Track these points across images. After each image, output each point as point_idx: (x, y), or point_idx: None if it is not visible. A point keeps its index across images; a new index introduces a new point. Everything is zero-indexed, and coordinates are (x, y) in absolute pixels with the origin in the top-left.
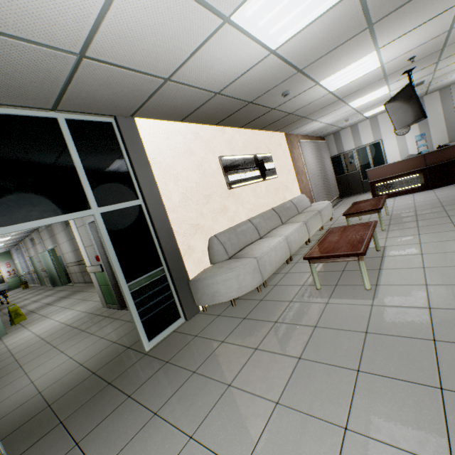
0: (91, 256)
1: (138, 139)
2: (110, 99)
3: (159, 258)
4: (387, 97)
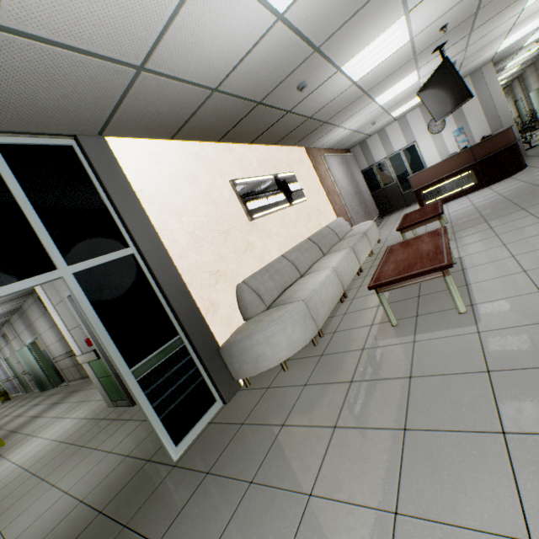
0: (80, 341)
1: (116, 165)
2: (61, 107)
3: (172, 324)
4: (416, 88)
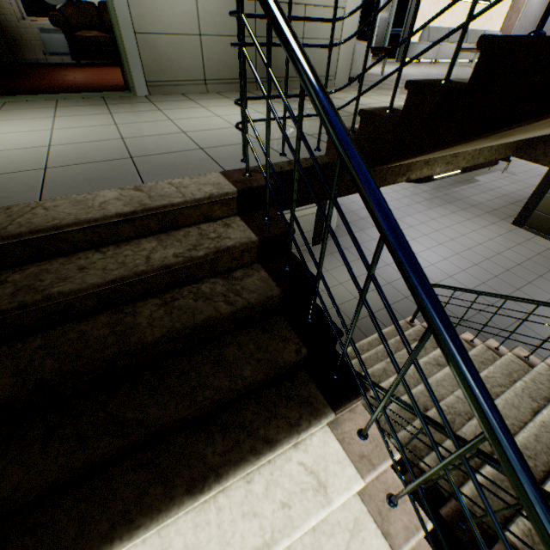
0: None
1: None
2: None
3: (403, 25)
4: None
